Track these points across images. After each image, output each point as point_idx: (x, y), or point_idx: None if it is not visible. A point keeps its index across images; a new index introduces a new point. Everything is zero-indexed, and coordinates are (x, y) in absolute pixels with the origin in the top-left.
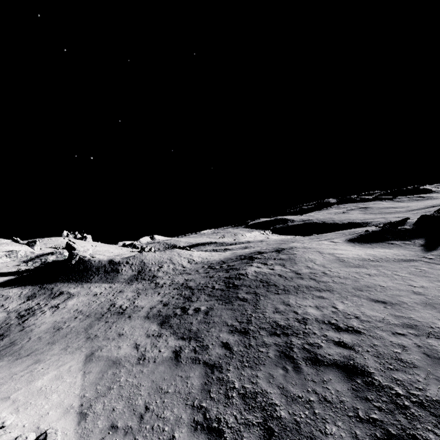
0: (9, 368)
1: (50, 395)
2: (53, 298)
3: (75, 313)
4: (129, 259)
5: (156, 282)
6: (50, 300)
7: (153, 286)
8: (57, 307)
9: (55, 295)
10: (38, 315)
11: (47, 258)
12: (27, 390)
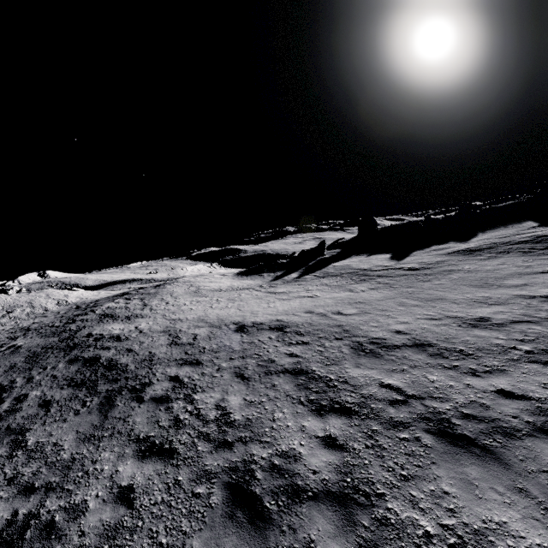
0: None
1: None
2: None
3: None
4: None
5: None
6: None
7: None
8: None
9: None
10: None
11: None
12: None
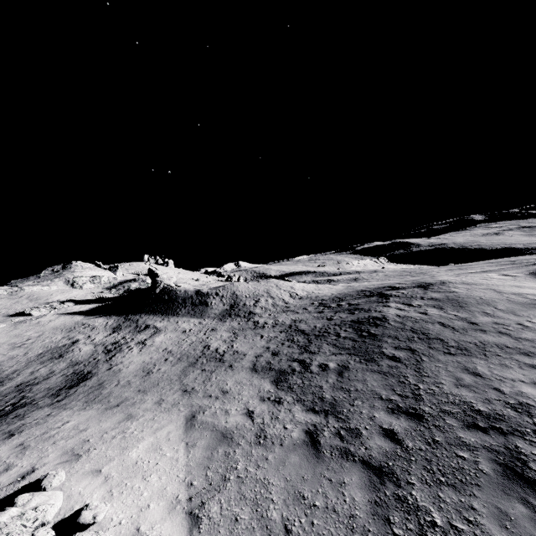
0: (98, 421)
1: (148, 476)
2: (139, 331)
3: (164, 354)
4: (219, 290)
5: (254, 320)
6: (136, 334)
7: (252, 325)
8: (144, 344)
9: (141, 329)
10: (125, 352)
11: (129, 285)
12: (121, 463)
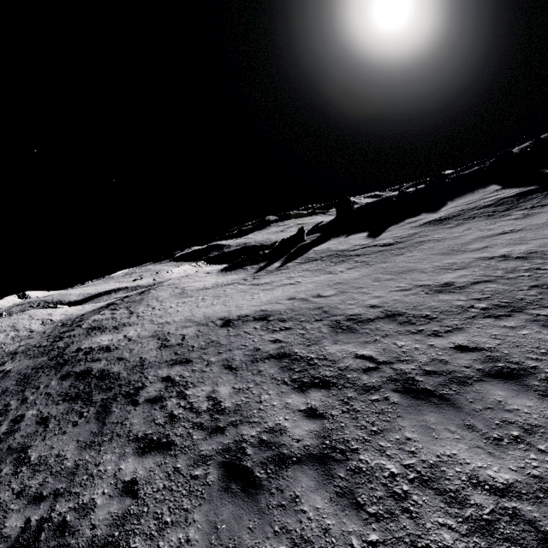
0: None
1: None
2: None
3: None
4: None
5: None
6: None
7: None
8: None
9: None
10: None
11: None
12: None
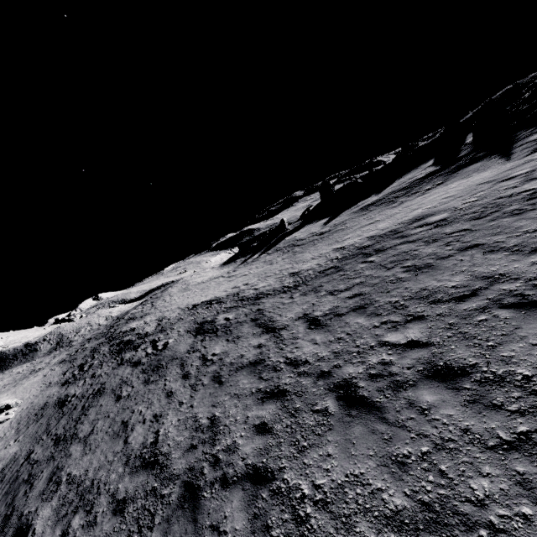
0: None
1: (0, 401)
2: None
3: (3, 387)
4: (46, 336)
5: (71, 345)
6: None
7: (68, 348)
8: None
9: None
10: None
11: None
12: None
